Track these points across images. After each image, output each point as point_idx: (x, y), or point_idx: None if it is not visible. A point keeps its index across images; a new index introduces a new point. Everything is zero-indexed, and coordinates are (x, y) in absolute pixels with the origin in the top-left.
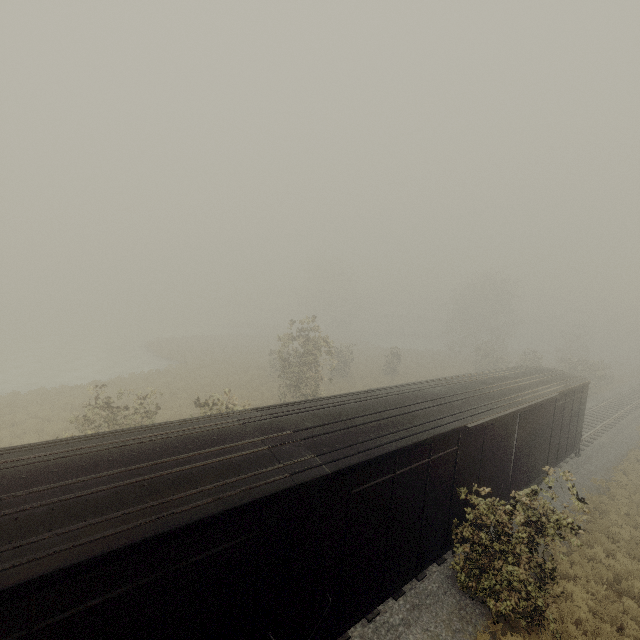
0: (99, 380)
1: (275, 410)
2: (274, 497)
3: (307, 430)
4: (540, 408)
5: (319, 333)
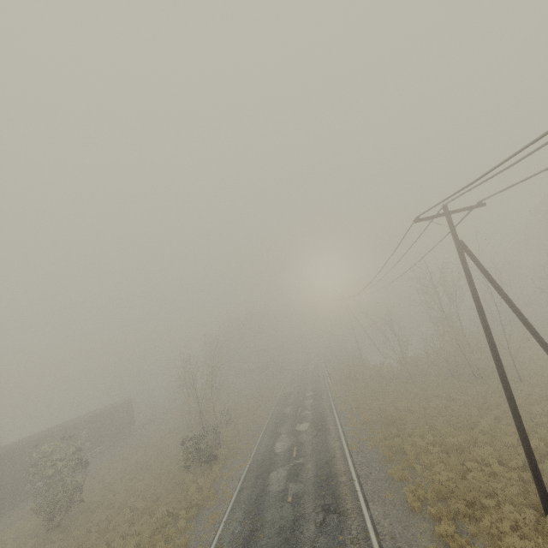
0: None
1: None
2: None
3: None
4: (97, 417)
5: None
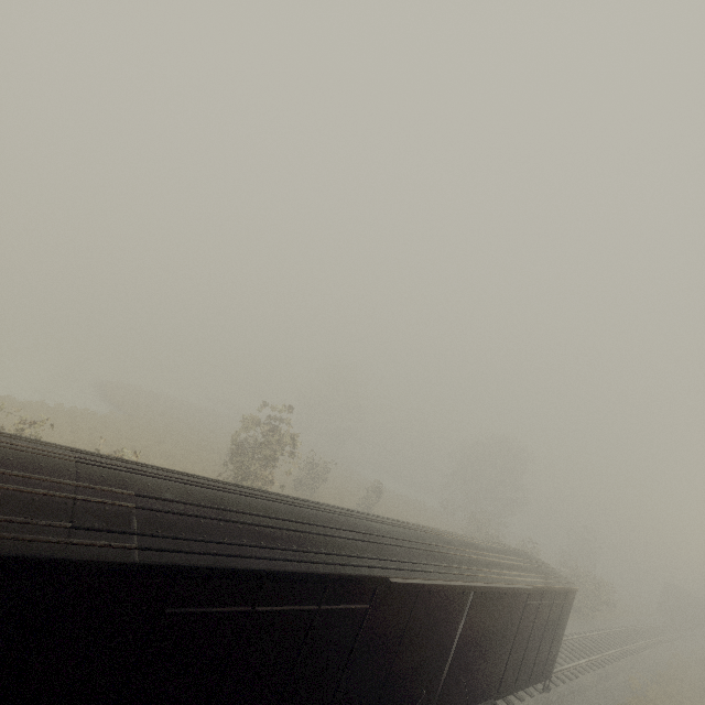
0: (15, 397)
1: (146, 468)
2: (11, 563)
3: (159, 500)
4: (504, 598)
5: (289, 427)
